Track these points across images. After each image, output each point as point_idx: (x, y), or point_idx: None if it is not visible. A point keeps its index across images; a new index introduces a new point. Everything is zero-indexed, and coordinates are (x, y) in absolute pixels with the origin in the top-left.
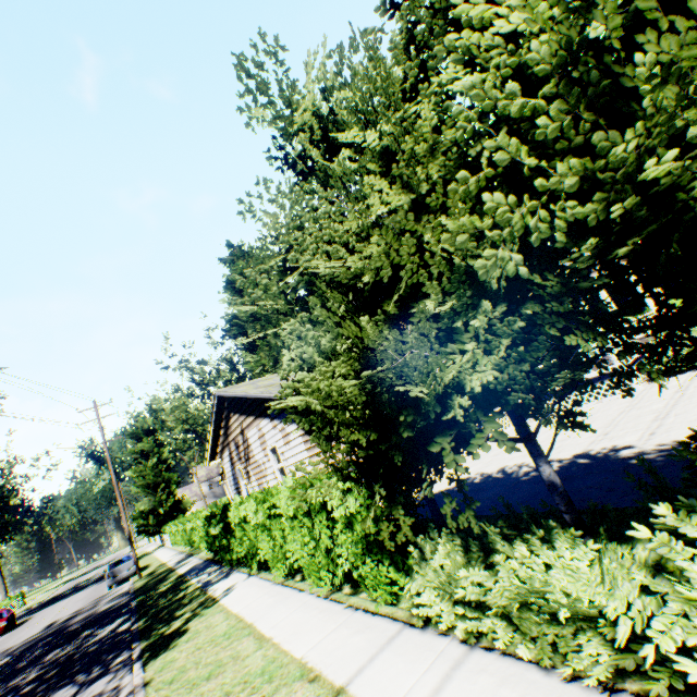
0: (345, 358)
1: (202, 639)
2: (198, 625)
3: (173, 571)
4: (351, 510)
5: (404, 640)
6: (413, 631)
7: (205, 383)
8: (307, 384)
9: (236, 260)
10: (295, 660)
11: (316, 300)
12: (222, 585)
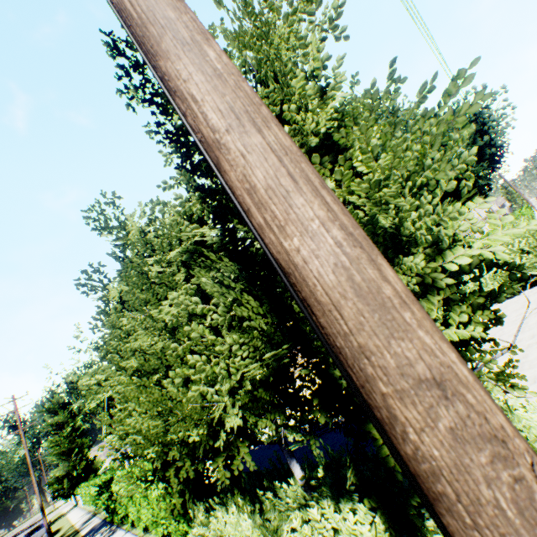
0: (121, 438)
1: None
2: None
3: (78, 533)
4: (162, 490)
5: None
6: None
7: None
8: (111, 445)
9: None
10: None
11: (107, 412)
12: None
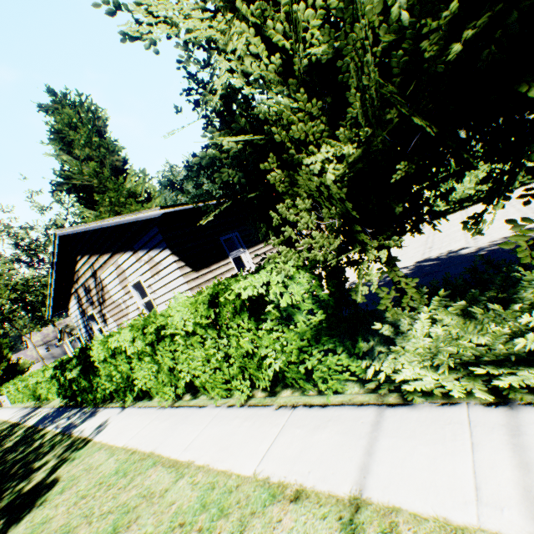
0: None
1: (84, 486)
2: (72, 471)
3: (19, 425)
4: (297, 298)
5: (398, 422)
6: (400, 410)
7: (32, 249)
8: None
9: (62, 109)
10: (248, 479)
11: None
12: (90, 424)
